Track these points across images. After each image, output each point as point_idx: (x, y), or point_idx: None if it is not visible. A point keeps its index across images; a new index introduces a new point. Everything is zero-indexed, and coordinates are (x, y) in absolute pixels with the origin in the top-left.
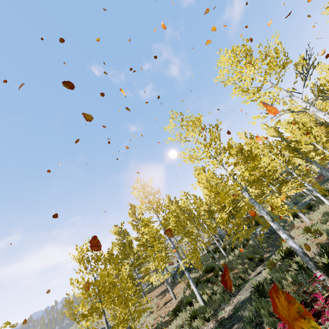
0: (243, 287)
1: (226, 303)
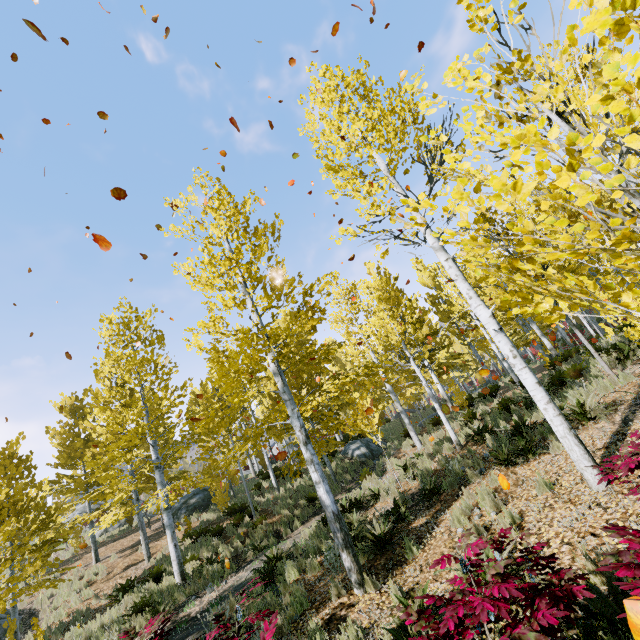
0: (263, 554)
1: (216, 584)
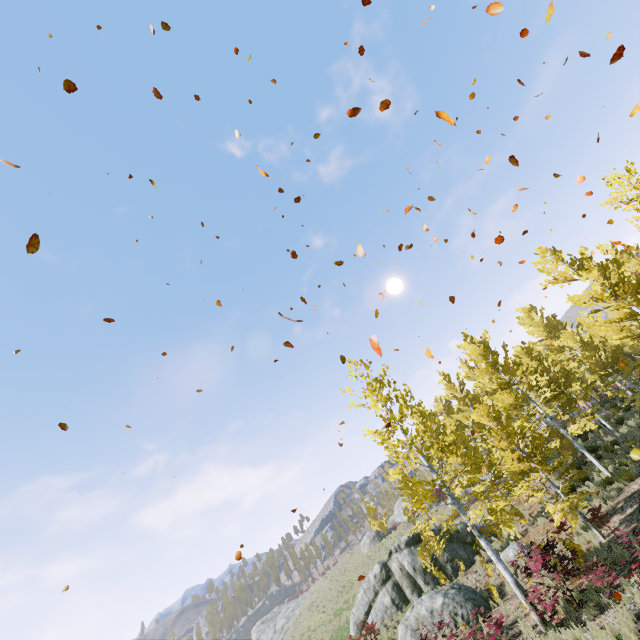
0: None
1: None
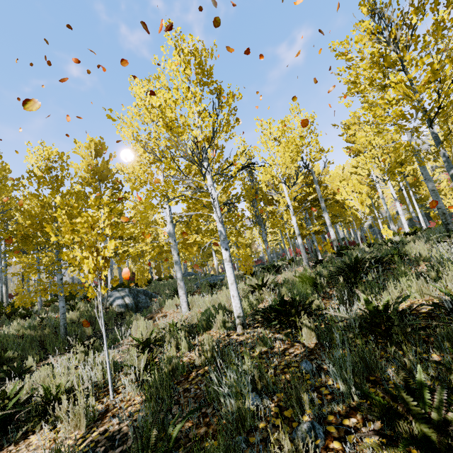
0: None
1: None
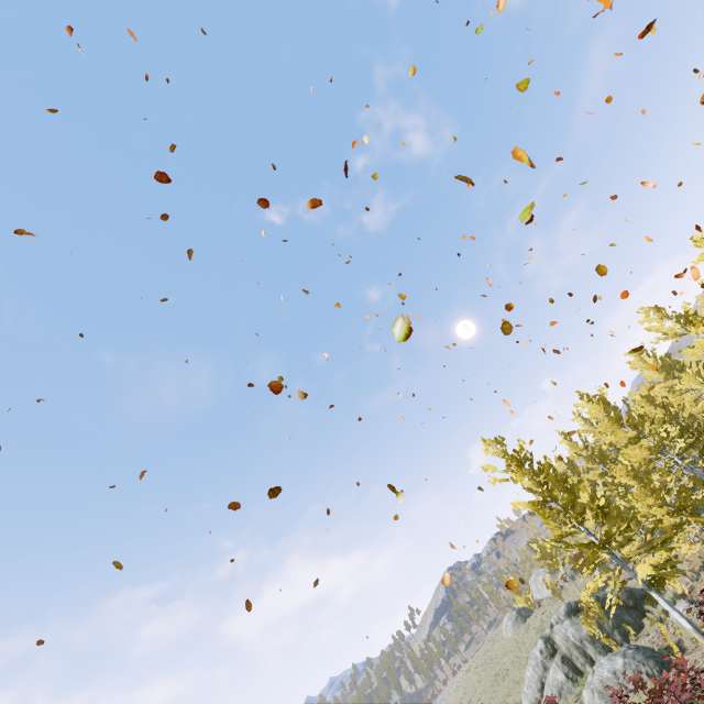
0: None
1: None
